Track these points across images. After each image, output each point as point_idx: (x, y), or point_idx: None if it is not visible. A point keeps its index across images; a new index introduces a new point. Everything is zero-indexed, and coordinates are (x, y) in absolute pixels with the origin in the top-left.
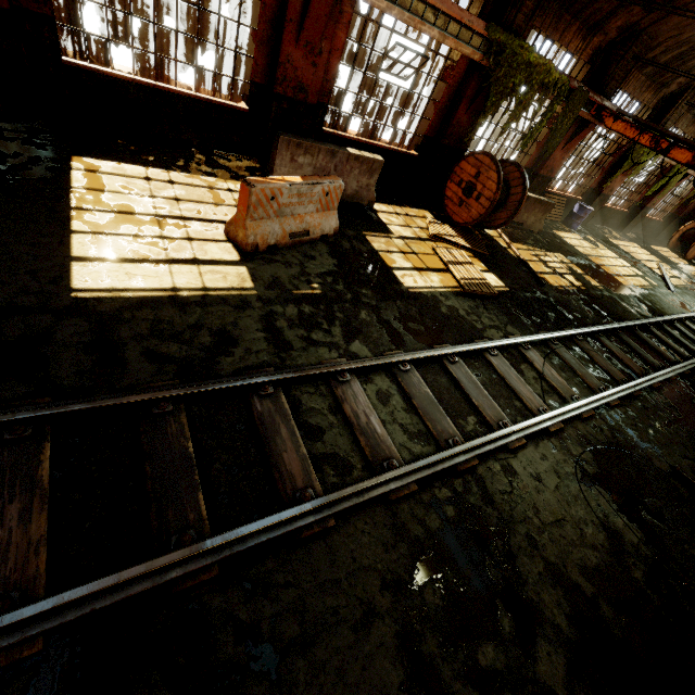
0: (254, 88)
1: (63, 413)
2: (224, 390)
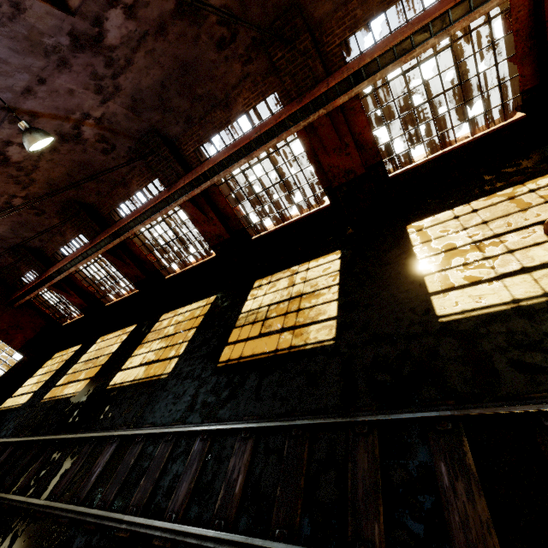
0: (526, 95)
1: (467, 415)
2: None
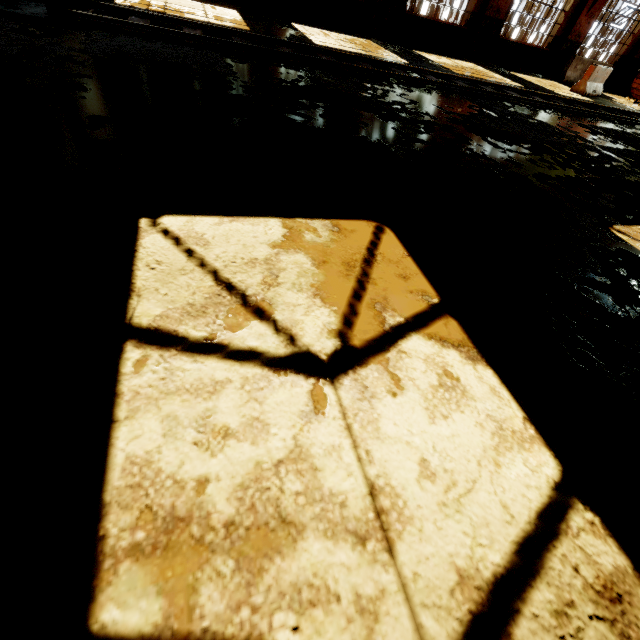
0: (554, 39)
1: (599, 105)
2: (622, 111)
